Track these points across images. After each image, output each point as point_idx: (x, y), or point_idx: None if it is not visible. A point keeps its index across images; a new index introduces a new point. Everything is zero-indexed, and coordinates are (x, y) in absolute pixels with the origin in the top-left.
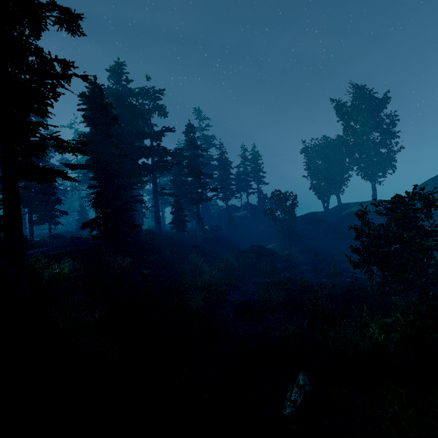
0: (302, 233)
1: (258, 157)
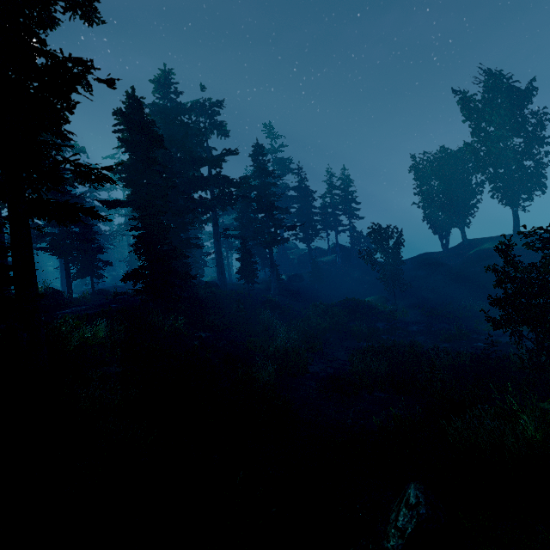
0: (412, 282)
1: (349, 183)
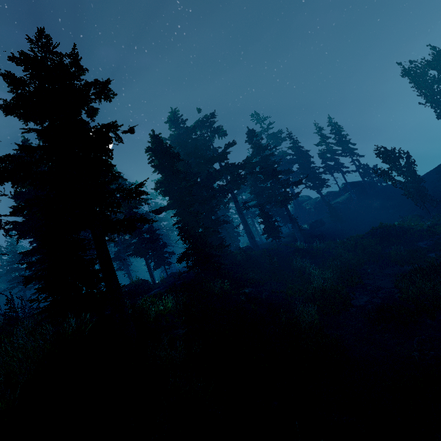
0: None
1: (339, 127)
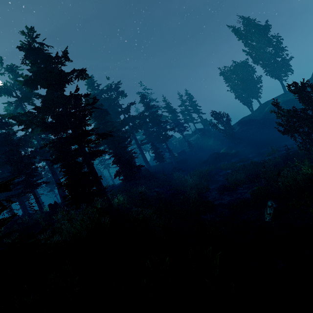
0: (241, 134)
1: (191, 96)
